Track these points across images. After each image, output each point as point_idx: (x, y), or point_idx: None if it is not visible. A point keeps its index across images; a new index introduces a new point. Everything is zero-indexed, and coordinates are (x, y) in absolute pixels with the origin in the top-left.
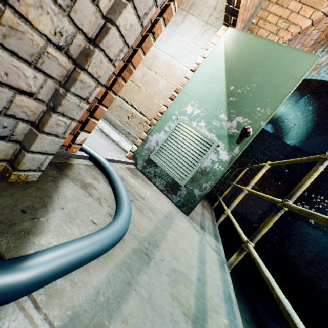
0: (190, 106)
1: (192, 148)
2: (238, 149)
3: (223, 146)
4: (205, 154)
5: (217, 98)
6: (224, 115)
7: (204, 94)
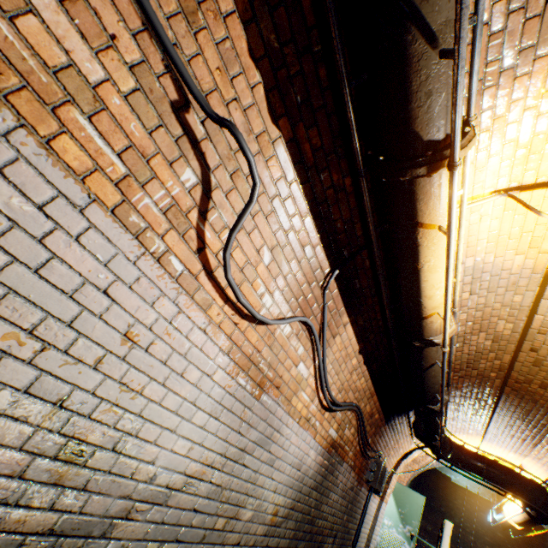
0: (385, 519)
1: (394, 544)
2: (412, 543)
3: (406, 541)
4: (400, 547)
5: (395, 514)
6: (401, 524)
7: (389, 512)
